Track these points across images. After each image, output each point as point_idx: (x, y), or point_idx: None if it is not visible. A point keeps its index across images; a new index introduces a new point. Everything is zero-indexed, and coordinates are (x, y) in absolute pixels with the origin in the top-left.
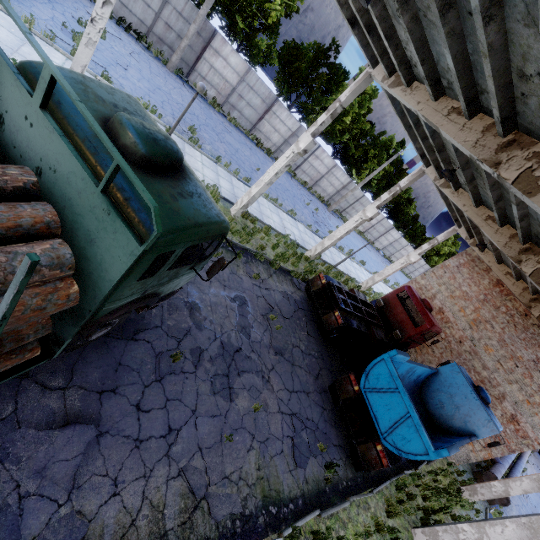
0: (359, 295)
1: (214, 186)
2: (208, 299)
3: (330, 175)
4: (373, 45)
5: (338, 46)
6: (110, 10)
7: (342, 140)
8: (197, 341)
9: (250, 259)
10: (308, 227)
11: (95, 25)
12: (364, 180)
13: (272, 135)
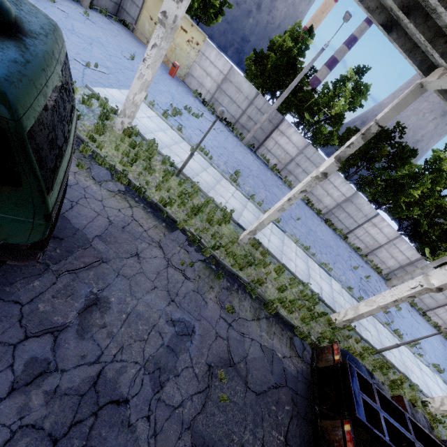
0: (413, 414)
1: (232, 211)
2: (132, 305)
3: (391, 246)
4: (416, 30)
5: (404, 128)
6: (157, 52)
7: (410, 215)
8: (58, 350)
9: (235, 287)
10: (347, 289)
11: (145, 63)
12: (440, 259)
13: (324, 198)
